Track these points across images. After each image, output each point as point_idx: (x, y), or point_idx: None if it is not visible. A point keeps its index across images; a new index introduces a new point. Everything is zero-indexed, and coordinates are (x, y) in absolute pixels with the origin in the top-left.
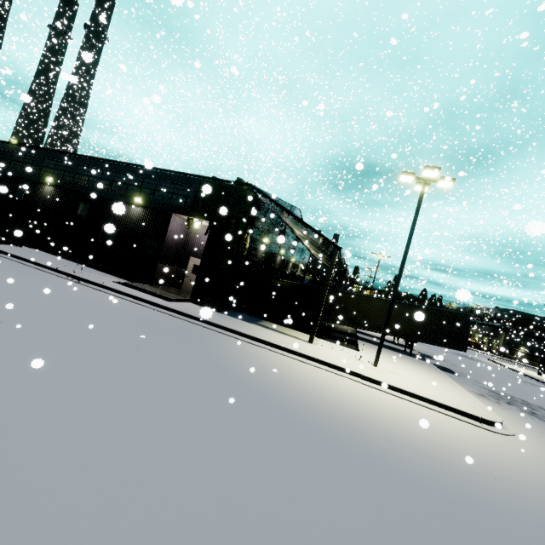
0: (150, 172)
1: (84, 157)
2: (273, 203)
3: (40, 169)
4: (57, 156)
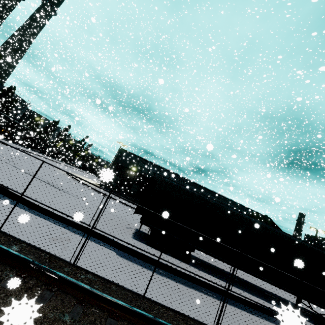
0: (231, 202)
1: (200, 186)
2: (277, 226)
3: None
4: (185, 180)
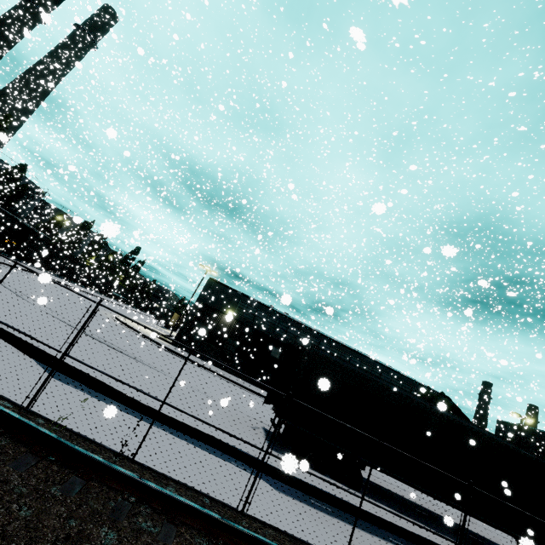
0: (388, 370)
1: (338, 343)
2: (460, 411)
3: (295, 337)
4: (313, 333)
